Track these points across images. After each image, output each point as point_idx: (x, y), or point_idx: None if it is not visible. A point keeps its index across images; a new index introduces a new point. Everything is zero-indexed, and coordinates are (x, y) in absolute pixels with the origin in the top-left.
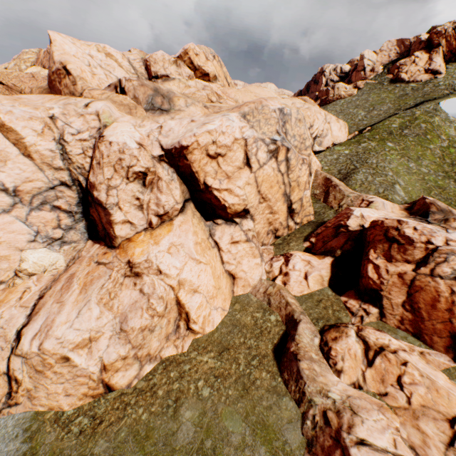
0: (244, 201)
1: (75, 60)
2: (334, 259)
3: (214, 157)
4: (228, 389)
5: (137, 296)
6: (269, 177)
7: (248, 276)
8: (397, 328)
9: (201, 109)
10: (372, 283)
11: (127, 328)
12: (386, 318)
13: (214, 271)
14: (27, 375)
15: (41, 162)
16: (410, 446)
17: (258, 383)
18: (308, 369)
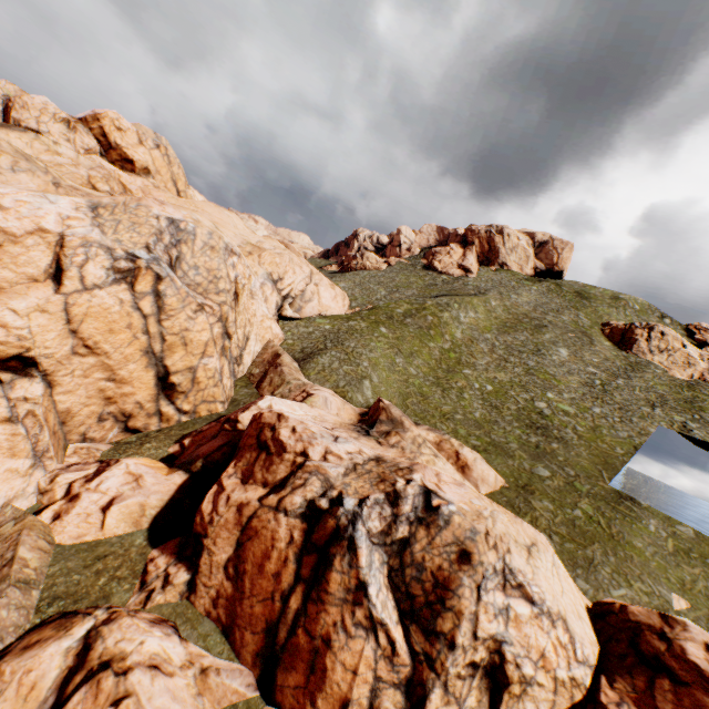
0: (21, 339)
1: None
2: (191, 477)
3: None
4: None
5: None
6: (109, 312)
7: None
8: (208, 615)
9: (45, 183)
10: (199, 522)
11: None
12: (197, 593)
13: None
14: None
15: None
16: None
17: None
18: None
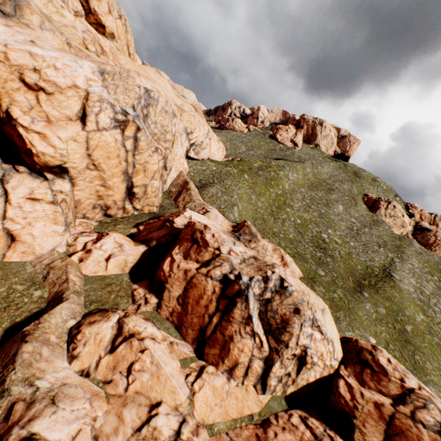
0: (62, 156)
1: None
2: (148, 249)
3: (33, 88)
4: None
5: None
6: (109, 146)
7: (36, 243)
8: (167, 319)
9: (62, 43)
10: (162, 275)
11: None
12: (162, 309)
13: None
14: None
15: None
16: (96, 435)
17: None
18: (32, 353)
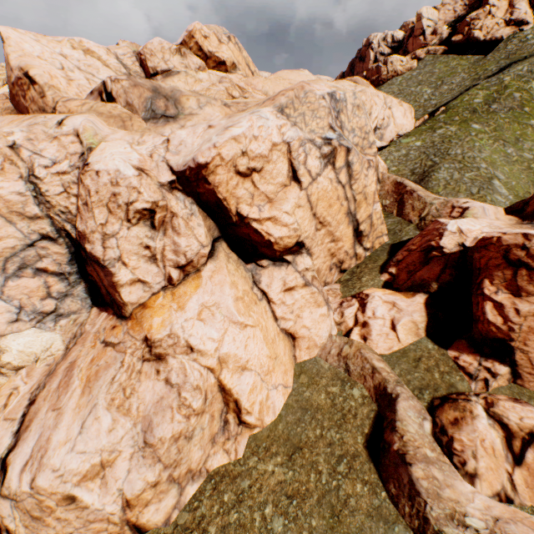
0: (295, 231)
1: (41, 63)
2: (428, 296)
3: (246, 175)
4: (310, 517)
5: (162, 390)
6: (326, 192)
7: (312, 334)
8: None
9: (221, 109)
10: (495, 331)
11: (154, 440)
12: (523, 379)
13: (265, 335)
14: (21, 523)
15: (8, 211)
16: None
17: (353, 504)
18: (426, 478)
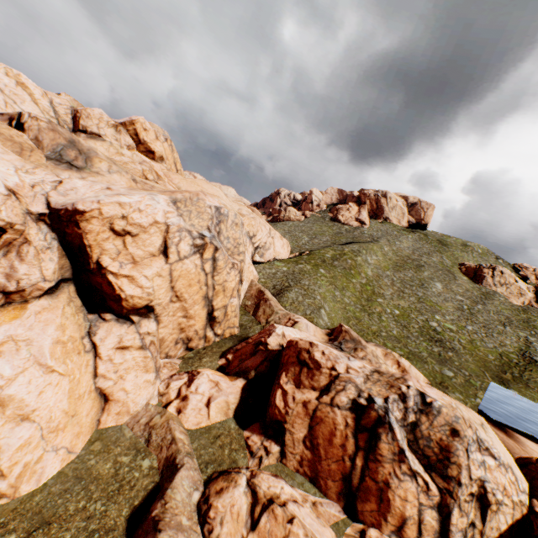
0: (149, 295)
1: None
2: (247, 382)
3: (120, 234)
4: None
5: None
6: (190, 273)
7: (130, 399)
8: (297, 471)
9: (129, 181)
10: (278, 413)
11: None
12: (287, 458)
13: (74, 387)
14: None
15: None
16: None
17: None
18: None
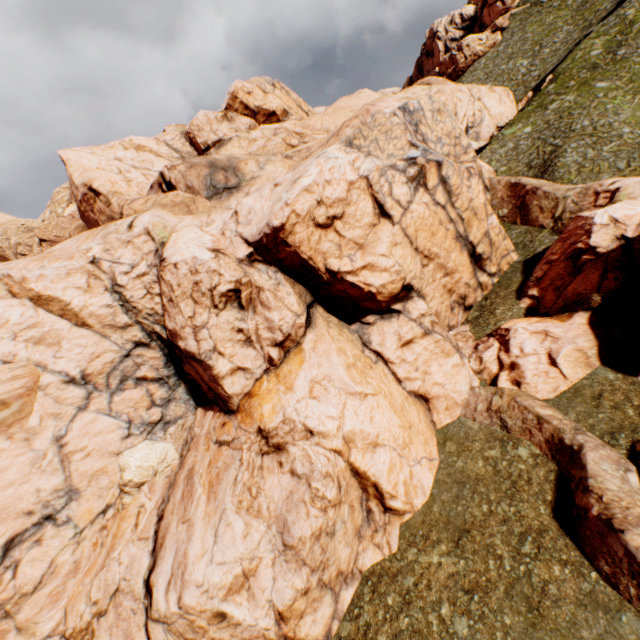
0: (398, 274)
1: (101, 174)
2: (592, 313)
3: (327, 226)
4: (500, 614)
5: (289, 484)
6: (424, 219)
7: (448, 390)
8: None
9: (283, 163)
10: None
11: (293, 540)
12: None
13: (391, 402)
14: None
15: (101, 326)
16: None
17: (554, 591)
18: None
